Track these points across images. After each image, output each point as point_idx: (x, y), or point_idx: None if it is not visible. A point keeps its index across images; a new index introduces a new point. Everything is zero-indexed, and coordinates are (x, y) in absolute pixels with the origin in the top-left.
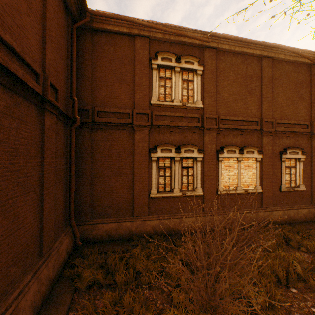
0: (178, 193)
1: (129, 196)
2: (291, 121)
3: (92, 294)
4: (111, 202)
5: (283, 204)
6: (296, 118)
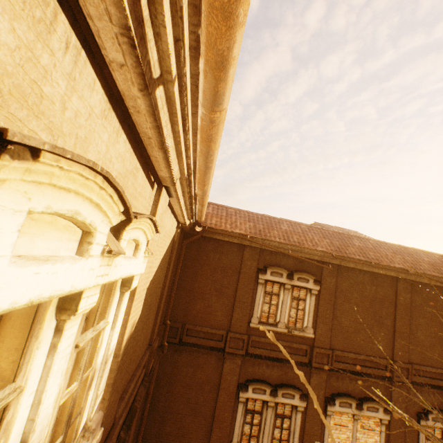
0: None
1: None
2: (436, 369)
3: None
4: None
5: None
6: None
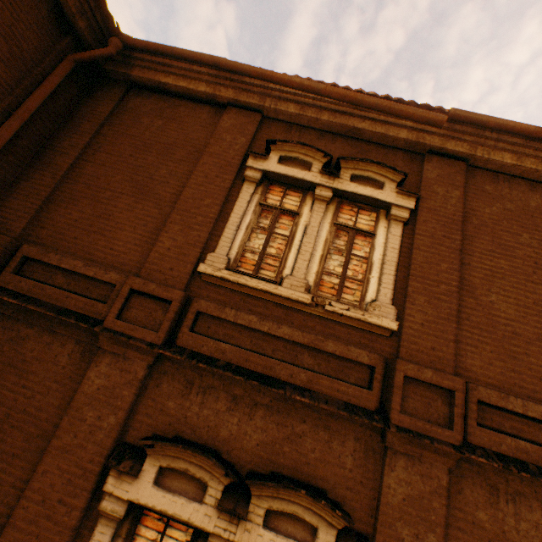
0: None
1: None
2: None
3: None
4: None
5: None
6: None
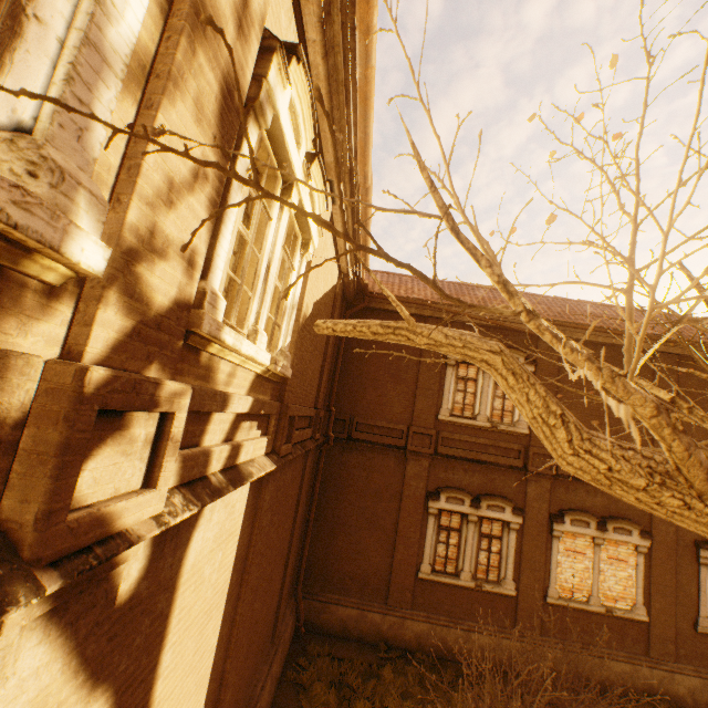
0: (469, 582)
1: (383, 565)
2: None
3: None
4: (355, 570)
5: (705, 662)
6: None
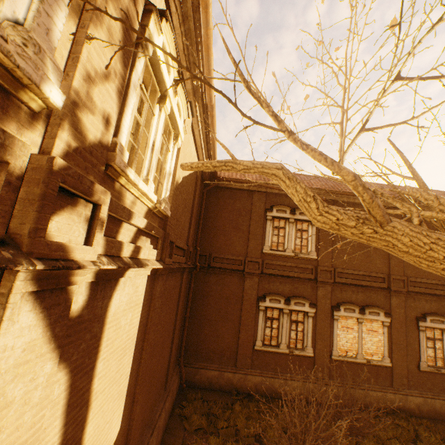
0: (285, 350)
1: (233, 343)
2: (430, 281)
3: (198, 435)
4: (216, 347)
5: (425, 388)
6: (438, 277)
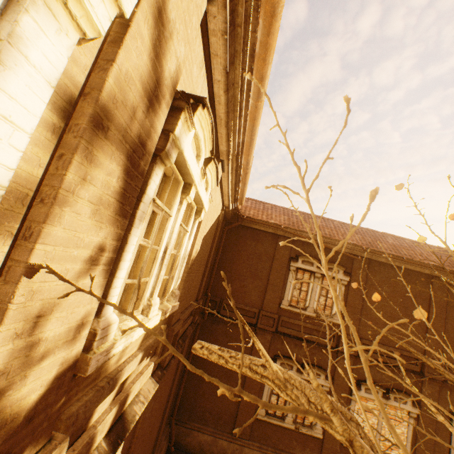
0: (290, 425)
1: (233, 406)
2: None
3: None
4: (213, 407)
5: None
6: None
